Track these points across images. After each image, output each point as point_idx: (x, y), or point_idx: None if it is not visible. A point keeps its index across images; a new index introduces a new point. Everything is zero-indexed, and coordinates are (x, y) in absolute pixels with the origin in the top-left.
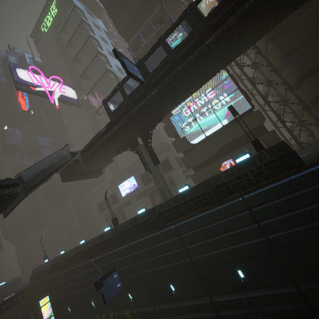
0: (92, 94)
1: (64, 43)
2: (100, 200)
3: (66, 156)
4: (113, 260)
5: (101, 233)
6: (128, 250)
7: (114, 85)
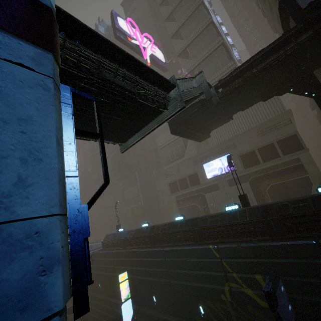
0: (183, 56)
1: (158, 2)
2: (174, 179)
3: (198, 88)
4: (265, 259)
5: (164, 217)
6: (317, 251)
7: (218, 40)
